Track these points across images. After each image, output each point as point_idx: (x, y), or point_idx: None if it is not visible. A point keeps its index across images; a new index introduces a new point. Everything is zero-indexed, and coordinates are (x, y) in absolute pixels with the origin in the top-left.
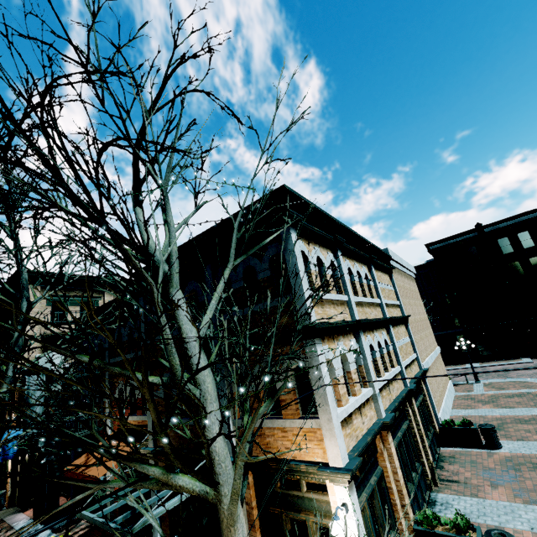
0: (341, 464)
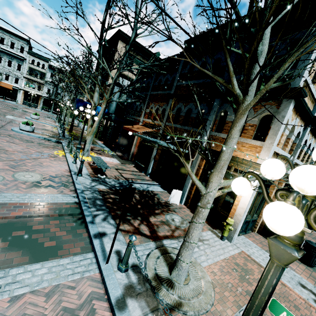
0: None
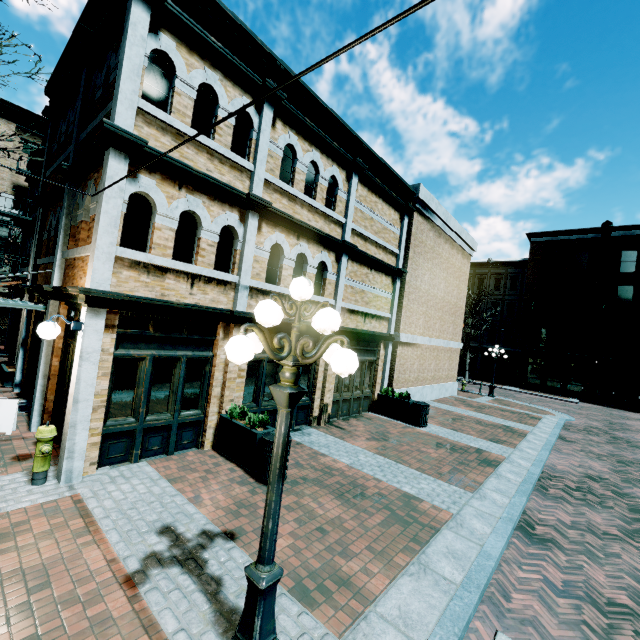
0: (89, 285)
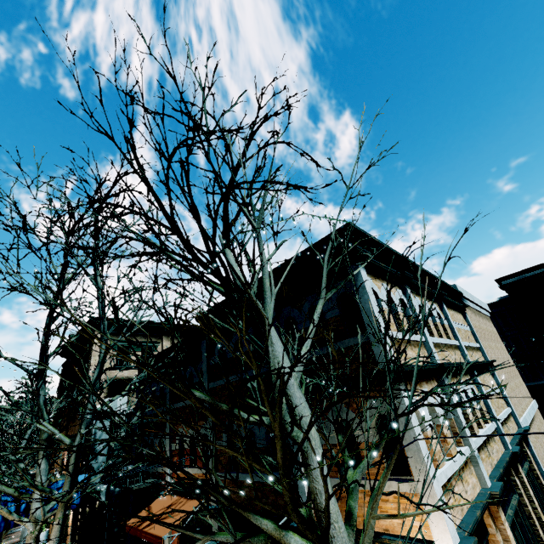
0: (451, 543)
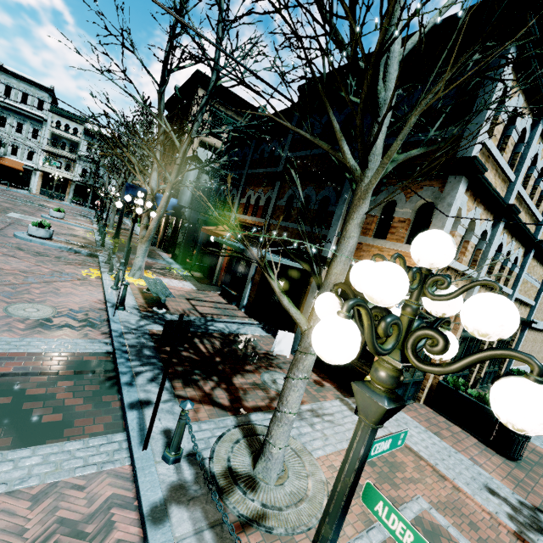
0: None
